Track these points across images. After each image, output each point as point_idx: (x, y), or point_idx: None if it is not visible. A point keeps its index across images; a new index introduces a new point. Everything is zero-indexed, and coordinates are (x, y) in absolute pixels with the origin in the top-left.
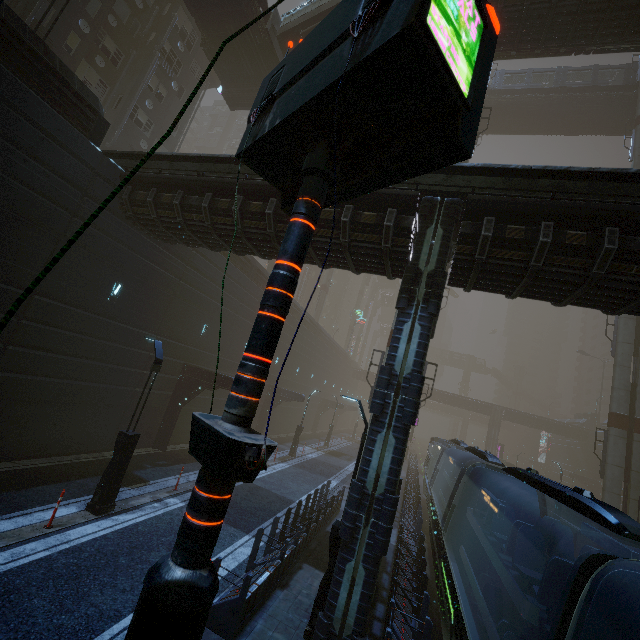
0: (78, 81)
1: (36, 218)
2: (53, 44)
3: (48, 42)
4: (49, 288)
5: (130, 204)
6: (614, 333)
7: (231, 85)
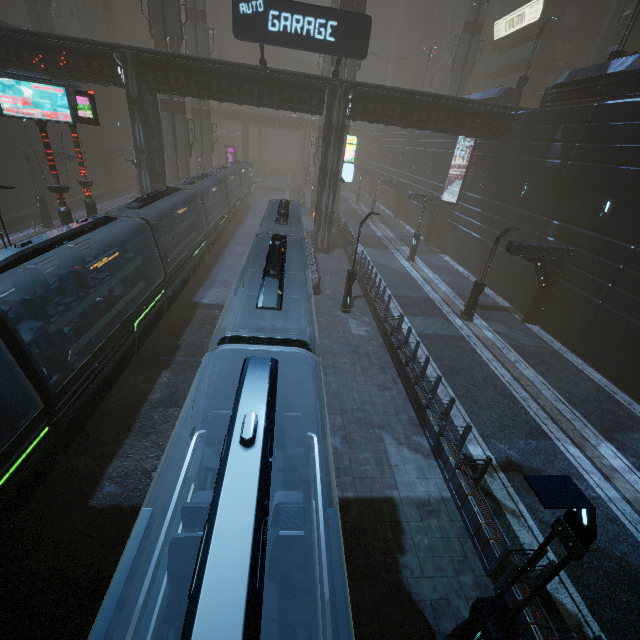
0: None
1: None
2: None
3: None
4: None
5: None
6: (323, 65)
7: None
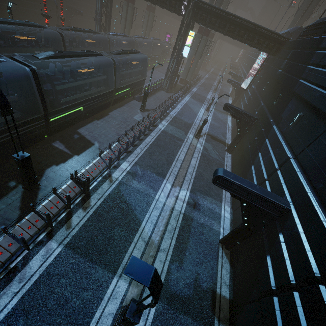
0: None
1: None
2: None
3: None
4: None
5: None
6: None
7: None
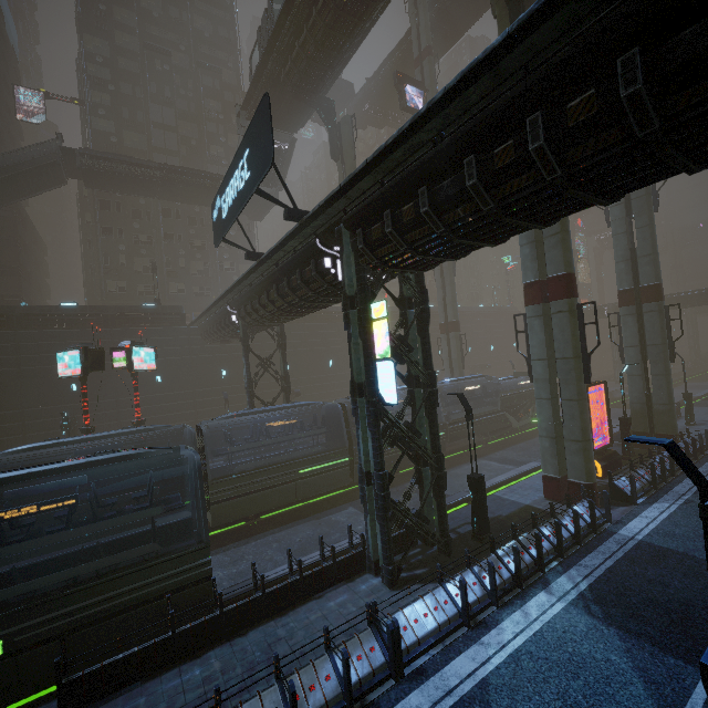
0: (169, 307)
1: (180, 365)
2: (176, 273)
3: (175, 274)
4: (199, 385)
5: (204, 340)
6: None
7: (249, 213)
